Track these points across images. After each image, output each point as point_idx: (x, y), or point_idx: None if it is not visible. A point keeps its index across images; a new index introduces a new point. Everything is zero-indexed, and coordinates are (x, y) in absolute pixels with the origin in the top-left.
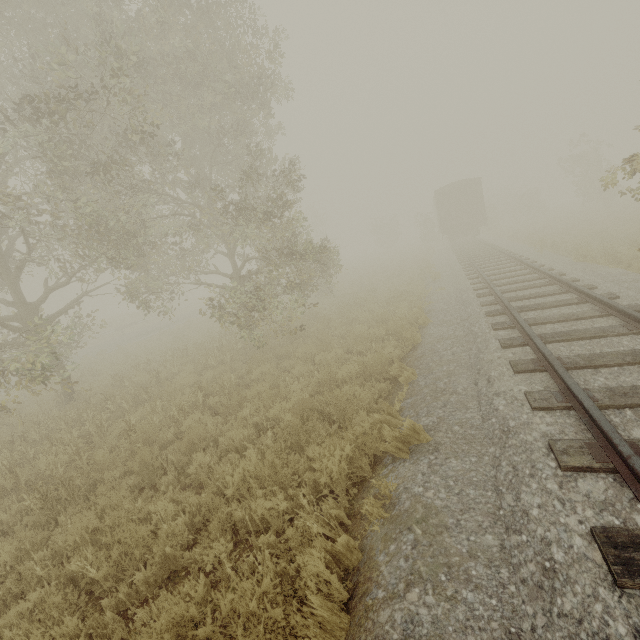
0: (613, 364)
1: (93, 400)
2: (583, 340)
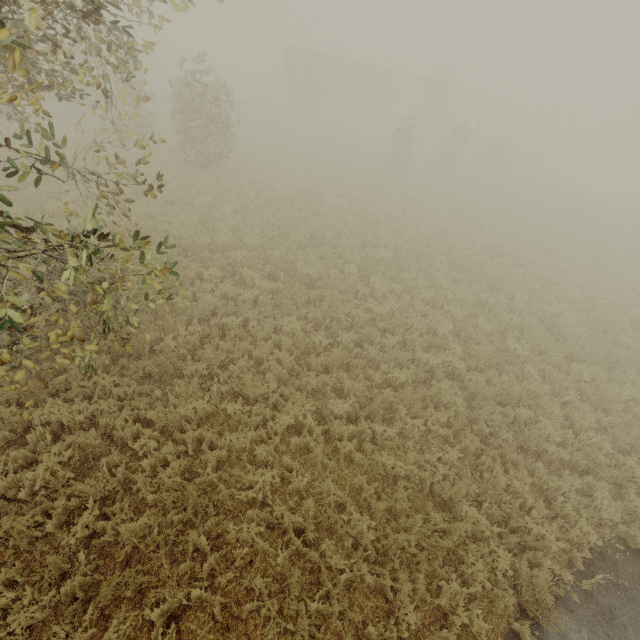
0: None
1: None
2: None
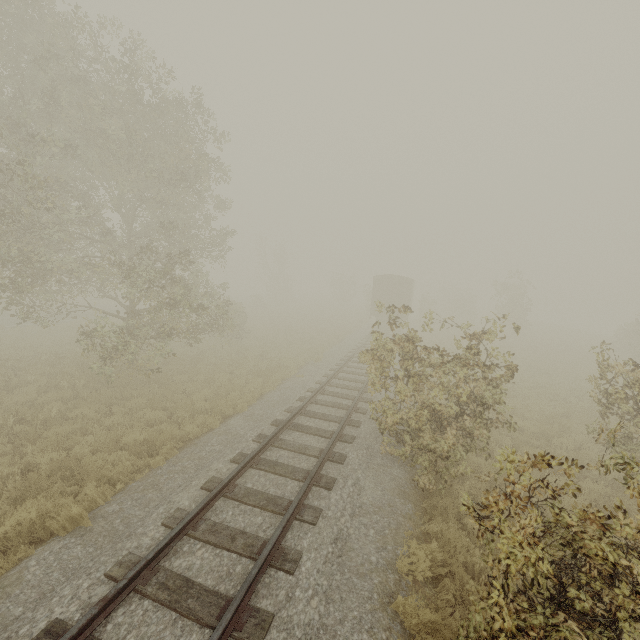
0: (250, 504)
1: None
2: (276, 475)
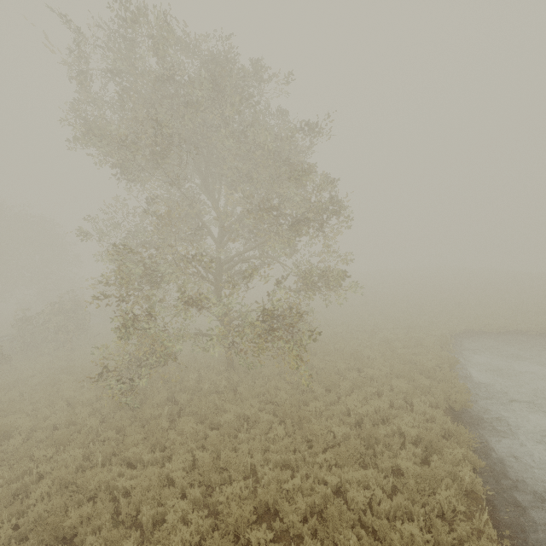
0: None
1: None
2: None
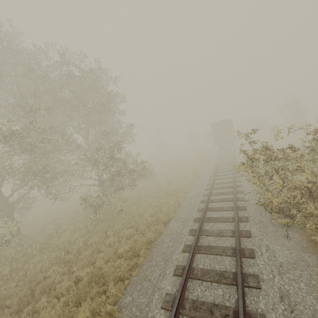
0: (209, 280)
1: (28, 242)
2: (213, 255)
